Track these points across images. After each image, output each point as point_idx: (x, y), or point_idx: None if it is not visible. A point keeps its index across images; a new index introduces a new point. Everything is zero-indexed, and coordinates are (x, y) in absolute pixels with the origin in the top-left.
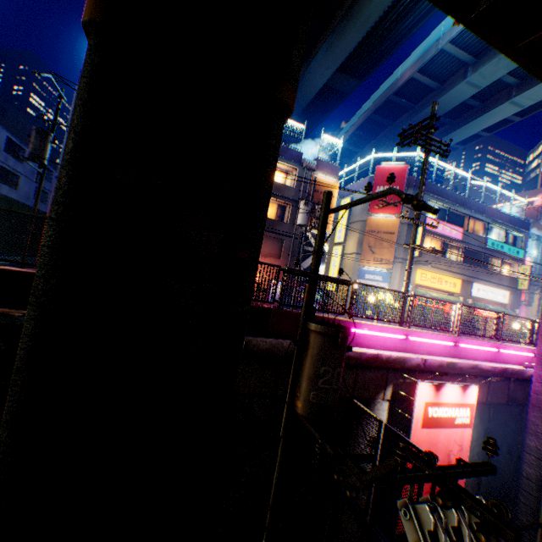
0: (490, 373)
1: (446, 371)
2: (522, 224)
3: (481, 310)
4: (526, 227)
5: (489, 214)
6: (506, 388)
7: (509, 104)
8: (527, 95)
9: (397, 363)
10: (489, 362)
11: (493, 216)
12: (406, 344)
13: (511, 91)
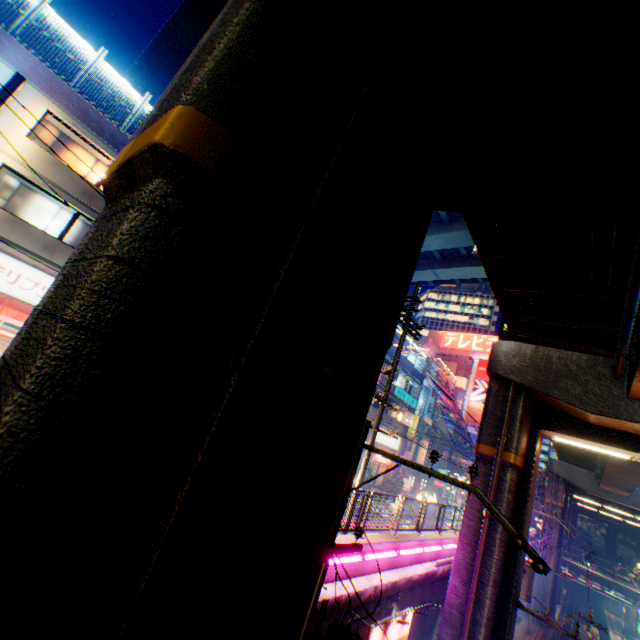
0: (417, 582)
1: (389, 593)
2: (420, 377)
3: (378, 455)
4: (422, 379)
5: (402, 363)
6: (422, 591)
7: (432, 272)
8: (444, 271)
9: (354, 601)
10: (415, 566)
11: (404, 365)
12: (359, 562)
13: (435, 263)
